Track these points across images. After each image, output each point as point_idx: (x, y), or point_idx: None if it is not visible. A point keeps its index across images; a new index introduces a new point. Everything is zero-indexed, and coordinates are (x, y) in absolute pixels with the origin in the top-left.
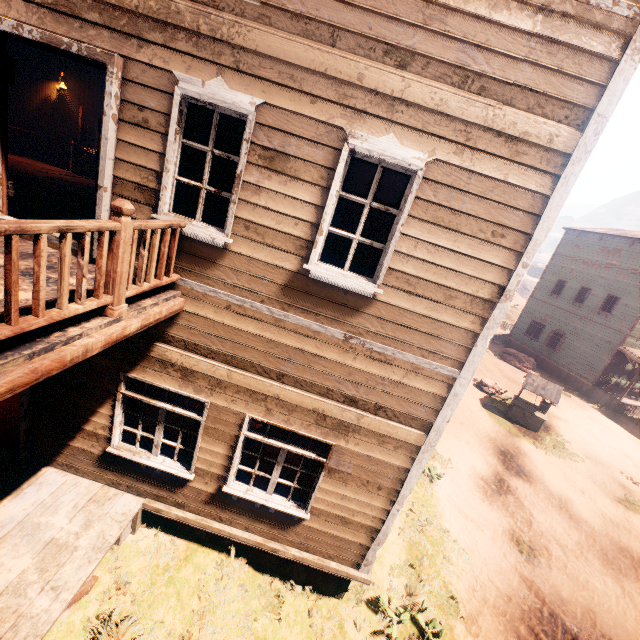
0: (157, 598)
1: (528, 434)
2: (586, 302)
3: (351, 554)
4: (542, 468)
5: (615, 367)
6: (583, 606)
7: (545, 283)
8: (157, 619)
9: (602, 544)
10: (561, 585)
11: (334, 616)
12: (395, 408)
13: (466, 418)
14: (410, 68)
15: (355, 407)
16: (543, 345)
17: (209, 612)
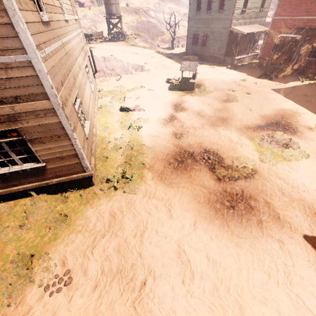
0: (4, 221)
1: (189, 92)
2: (212, 8)
3: (78, 168)
4: (193, 103)
5: (231, 41)
6: (198, 143)
7: (192, 6)
8: (6, 226)
9: (212, 120)
10: (191, 141)
11: (90, 191)
12: (22, 94)
13: (159, 98)
14: None
15: (5, 104)
16: (201, 46)
17: (31, 214)
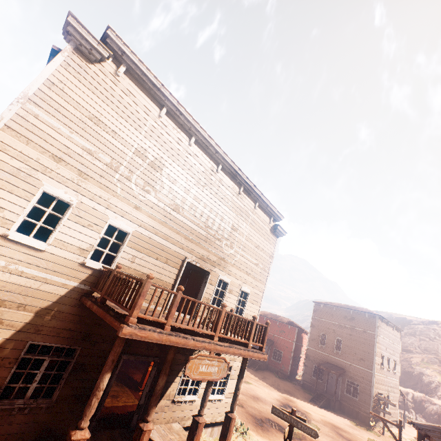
0: None
1: None
2: None
3: None
4: None
5: None
6: (258, 412)
7: None
8: None
9: (249, 396)
10: (251, 410)
11: None
12: None
13: None
14: (249, 275)
15: None
16: None
17: None
